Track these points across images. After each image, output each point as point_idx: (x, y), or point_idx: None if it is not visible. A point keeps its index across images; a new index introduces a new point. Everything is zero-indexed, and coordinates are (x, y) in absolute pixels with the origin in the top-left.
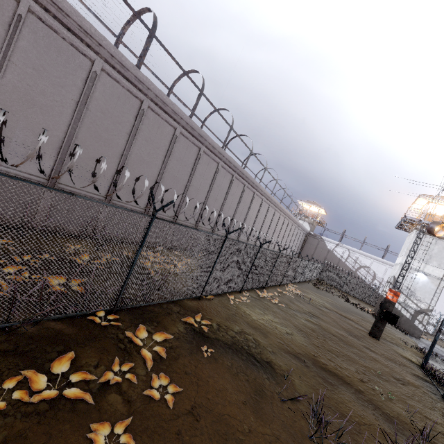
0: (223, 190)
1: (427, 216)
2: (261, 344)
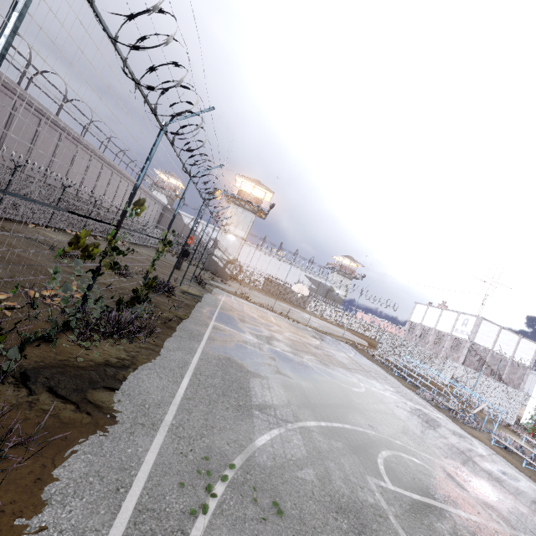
0: (28, 134)
1: (240, 192)
2: (50, 242)
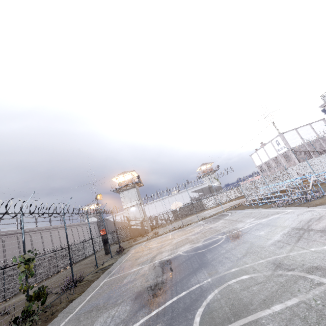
0: None
1: (119, 184)
2: None
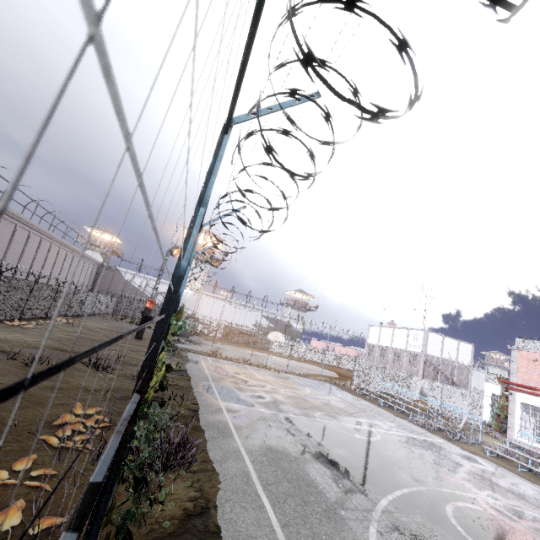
0: None
1: None
2: None
